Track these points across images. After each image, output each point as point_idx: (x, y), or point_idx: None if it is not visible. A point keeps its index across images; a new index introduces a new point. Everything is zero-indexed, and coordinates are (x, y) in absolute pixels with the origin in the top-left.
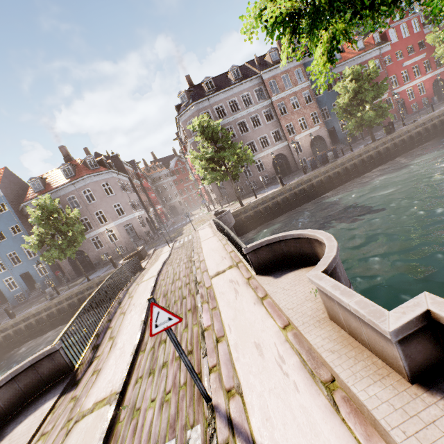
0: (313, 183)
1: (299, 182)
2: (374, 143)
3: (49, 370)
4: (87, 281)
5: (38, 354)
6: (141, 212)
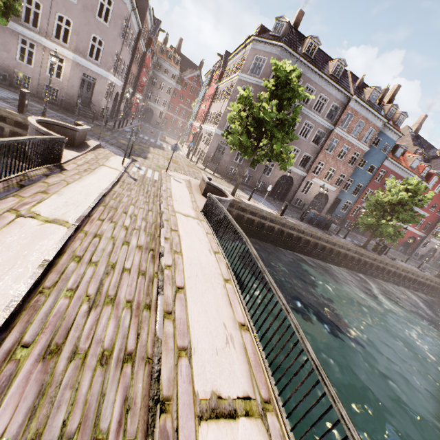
0: (303, 237)
1: (295, 226)
2: (364, 251)
3: None
4: None
5: None
6: (118, 81)
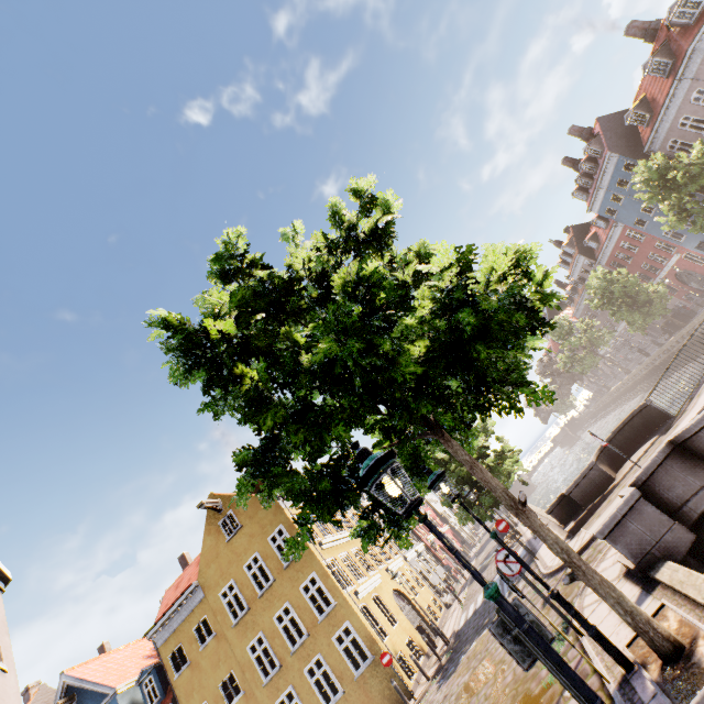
0: None
1: None
2: None
3: (655, 414)
4: None
5: (639, 406)
6: None
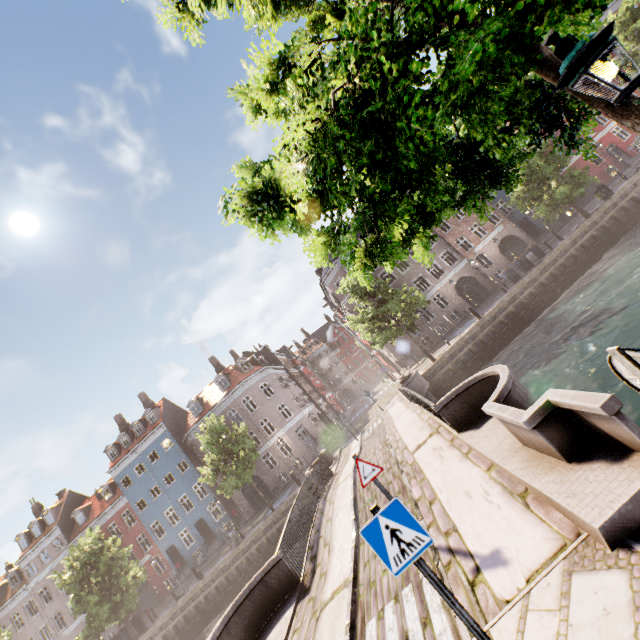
0: (521, 301)
1: (500, 306)
2: (588, 220)
3: (278, 583)
4: (271, 512)
5: (265, 565)
6: (309, 408)
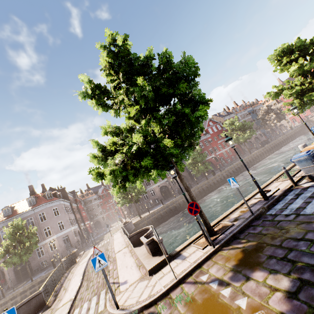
0: (179, 202)
1: (171, 202)
2: (206, 180)
3: (35, 304)
4: (30, 282)
5: (32, 295)
6: (75, 226)
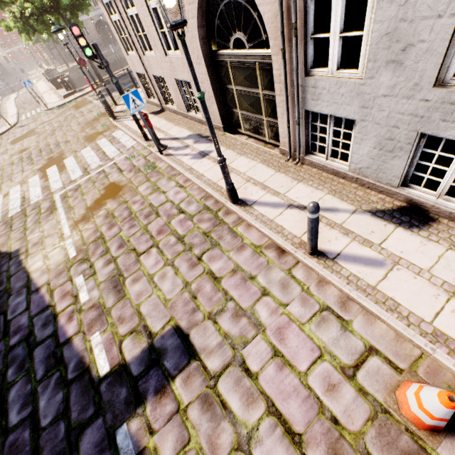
0: (119, 55)
1: (109, 53)
2: None
3: None
4: None
5: None
6: None
